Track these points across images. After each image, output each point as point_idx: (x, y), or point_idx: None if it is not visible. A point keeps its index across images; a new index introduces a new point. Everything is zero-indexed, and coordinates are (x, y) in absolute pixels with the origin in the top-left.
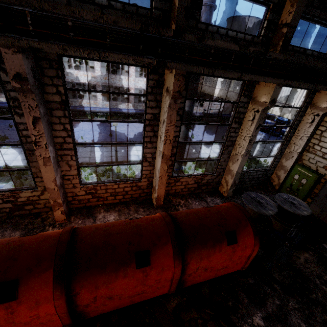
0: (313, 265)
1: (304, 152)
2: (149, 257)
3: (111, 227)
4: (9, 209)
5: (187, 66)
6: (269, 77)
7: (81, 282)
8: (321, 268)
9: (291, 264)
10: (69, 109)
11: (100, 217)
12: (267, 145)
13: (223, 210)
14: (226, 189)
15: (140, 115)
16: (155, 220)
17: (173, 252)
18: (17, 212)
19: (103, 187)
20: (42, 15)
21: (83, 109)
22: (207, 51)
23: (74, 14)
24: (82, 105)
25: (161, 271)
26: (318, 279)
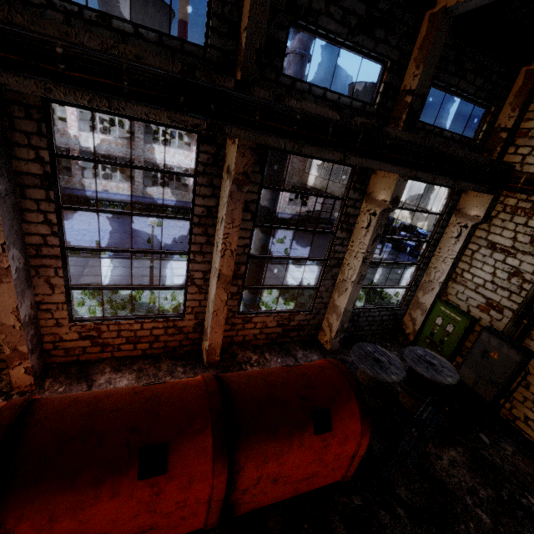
0: (463, 472)
1: (449, 282)
2: (167, 456)
3: (104, 399)
4: None
5: (259, 135)
6: (388, 164)
7: (20, 509)
8: (475, 476)
9: (427, 470)
10: (57, 188)
11: (102, 382)
12: (402, 270)
13: (312, 372)
14: (329, 337)
15: None
16: (190, 387)
17: (213, 446)
18: None
19: (113, 326)
20: (10, 32)
21: (108, 197)
22: (289, 116)
23: (68, 37)
24: (107, 190)
25: (187, 484)
26: (470, 496)
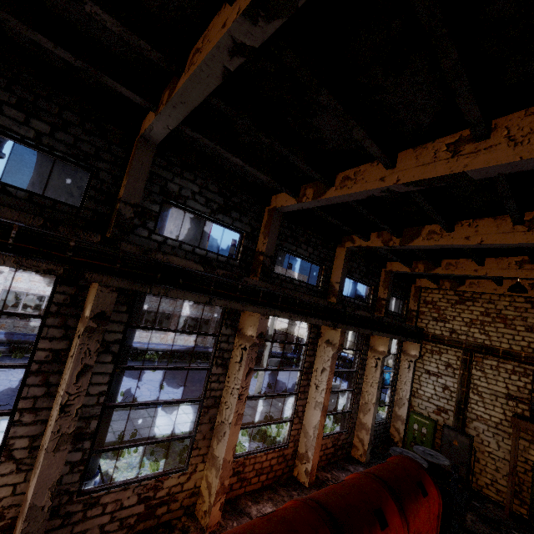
0: (480, 525)
1: (411, 398)
2: (384, 515)
3: (335, 490)
4: (136, 518)
5: (347, 326)
6: (385, 333)
7: None
8: (487, 526)
9: (466, 527)
10: None
11: (256, 513)
12: None
13: (399, 462)
14: (363, 450)
15: (183, 354)
16: (361, 478)
17: (396, 507)
18: (141, 525)
19: (252, 460)
20: (286, 297)
21: None
22: (356, 317)
23: (301, 296)
24: None
25: None
26: None
